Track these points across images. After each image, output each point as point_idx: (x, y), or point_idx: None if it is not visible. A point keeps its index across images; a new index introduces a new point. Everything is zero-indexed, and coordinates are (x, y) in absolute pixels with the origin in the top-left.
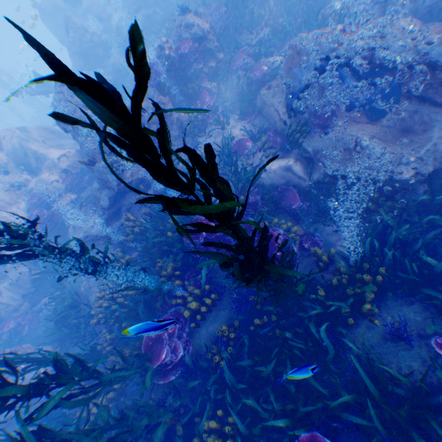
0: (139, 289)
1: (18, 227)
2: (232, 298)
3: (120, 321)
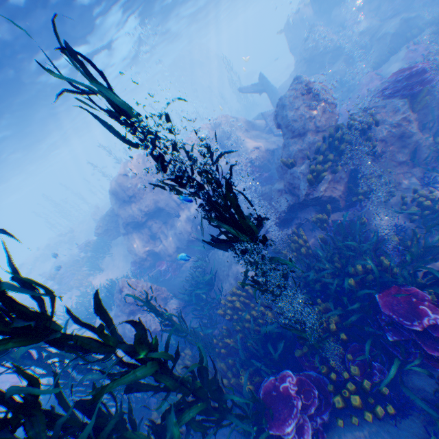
0: (276, 314)
1: (249, 221)
2: (418, 436)
3: (244, 333)
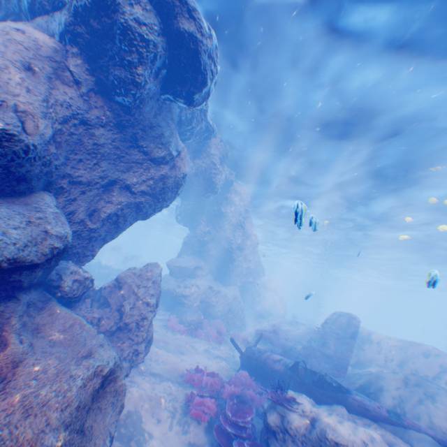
0: None
1: None
2: None
3: None
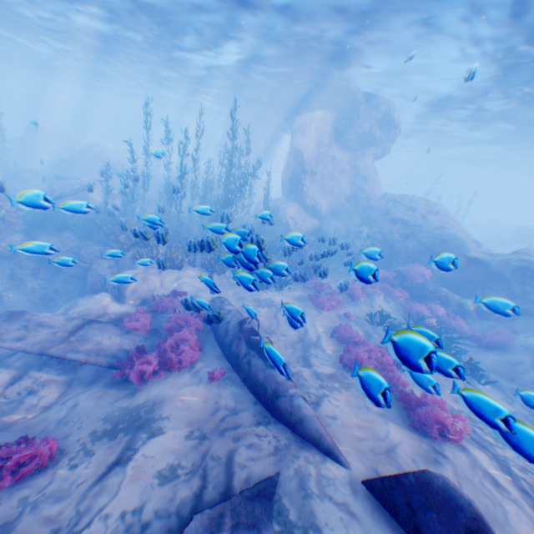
0: None
1: None
2: None
3: None
